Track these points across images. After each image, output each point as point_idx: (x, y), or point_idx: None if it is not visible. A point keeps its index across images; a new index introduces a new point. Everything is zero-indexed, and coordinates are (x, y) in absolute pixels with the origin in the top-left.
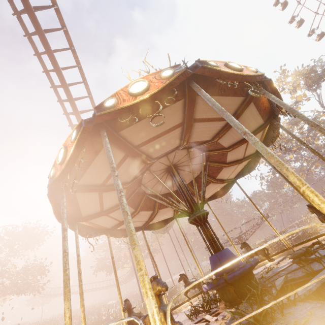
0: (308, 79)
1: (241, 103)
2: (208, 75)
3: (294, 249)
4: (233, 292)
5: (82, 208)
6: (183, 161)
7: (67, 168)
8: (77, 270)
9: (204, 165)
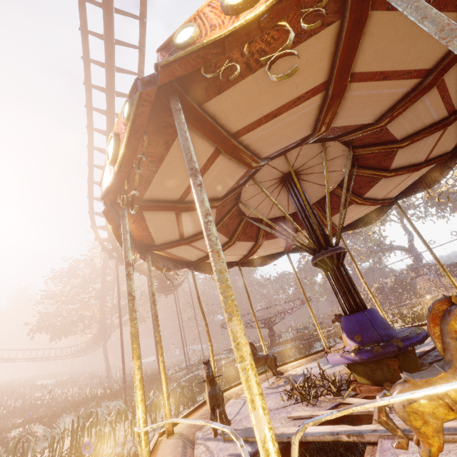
0: None
1: None
2: None
3: None
4: (397, 369)
5: (157, 176)
6: (313, 171)
7: (258, 24)
8: (128, 291)
9: (330, 191)
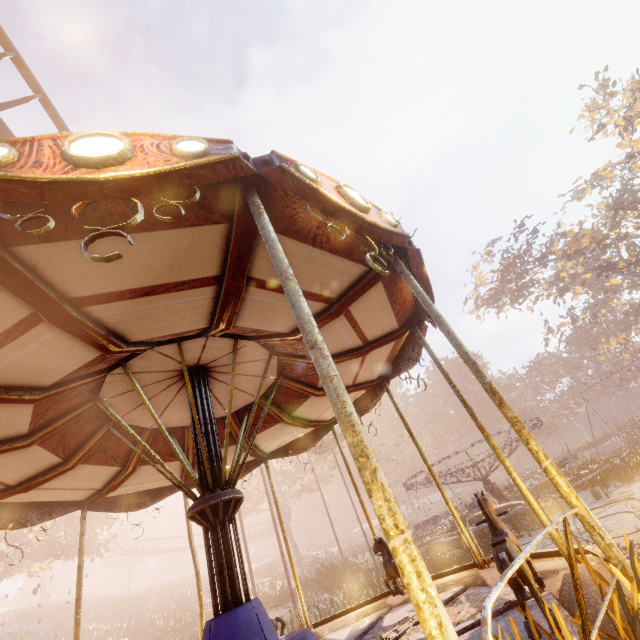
0: None
1: (229, 240)
2: None
3: (485, 573)
4: None
5: None
6: (212, 358)
7: None
8: None
9: (276, 361)
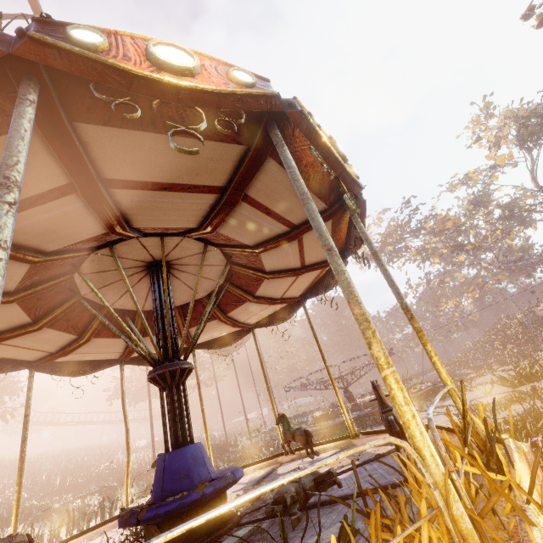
0: (523, 129)
1: (242, 160)
2: (63, 69)
3: (357, 441)
4: None
5: None
6: (177, 256)
7: None
8: None
9: (228, 268)
